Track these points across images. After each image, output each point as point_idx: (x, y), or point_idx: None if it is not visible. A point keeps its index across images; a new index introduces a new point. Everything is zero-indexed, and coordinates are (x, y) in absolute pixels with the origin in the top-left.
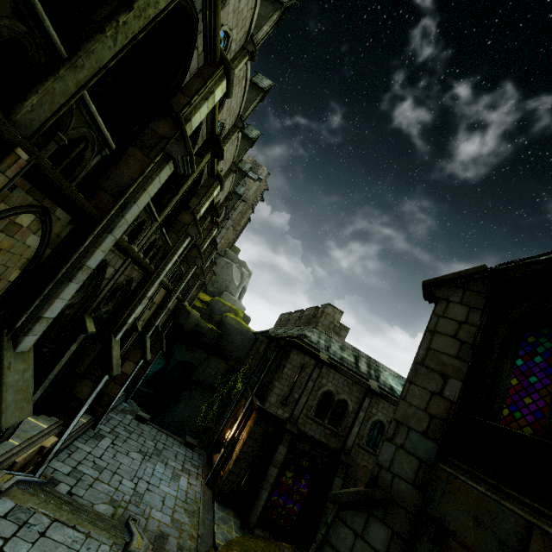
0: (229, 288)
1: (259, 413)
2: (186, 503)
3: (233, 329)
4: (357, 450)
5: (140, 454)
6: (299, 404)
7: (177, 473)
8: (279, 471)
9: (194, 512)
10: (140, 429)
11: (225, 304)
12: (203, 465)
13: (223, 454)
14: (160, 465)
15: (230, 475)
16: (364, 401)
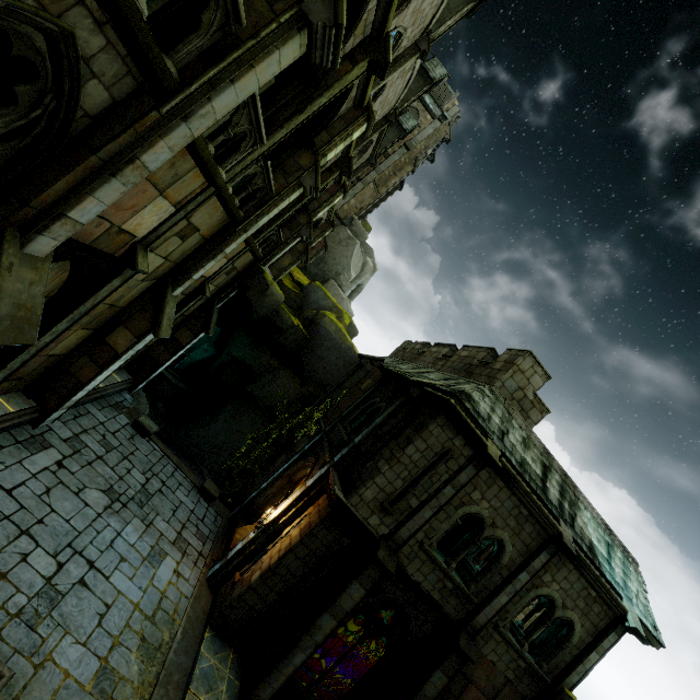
0: (340, 277)
1: (334, 509)
2: (152, 622)
3: (328, 337)
4: (489, 633)
5: (105, 497)
6: (415, 519)
7: (161, 549)
8: (337, 626)
9: (159, 648)
10: (131, 447)
11: (328, 296)
12: (217, 536)
13: (250, 543)
14: (137, 525)
15: (248, 594)
16: (537, 557)
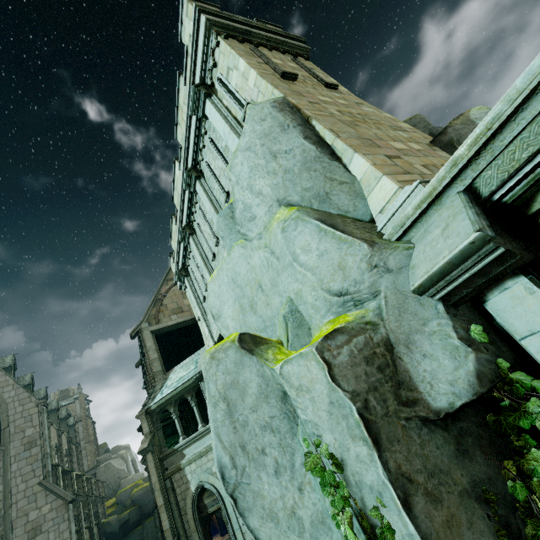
0: (122, 476)
1: None
2: None
3: (143, 495)
4: None
5: None
6: None
7: None
8: None
9: None
10: None
11: (126, 489)
12: None
13: None
14: None
15: None
16: None
